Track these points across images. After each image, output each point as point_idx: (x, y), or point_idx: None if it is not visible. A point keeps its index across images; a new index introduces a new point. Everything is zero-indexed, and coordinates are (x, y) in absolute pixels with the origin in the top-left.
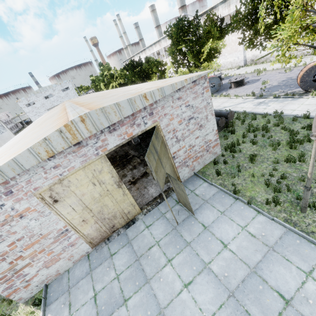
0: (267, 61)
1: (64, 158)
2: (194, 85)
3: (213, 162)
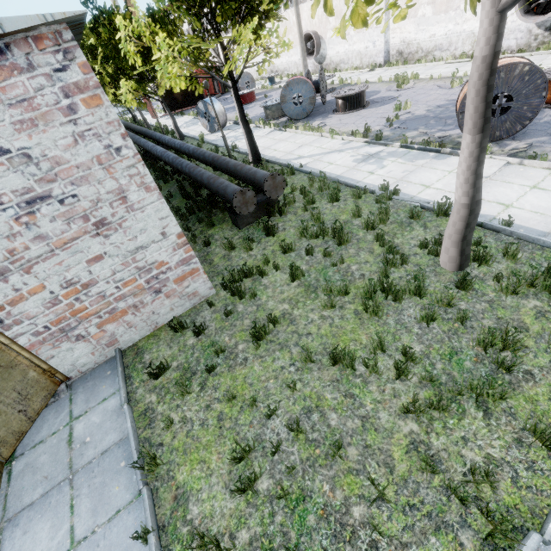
0: (428, 60)
1: None
2: (2, 70)
3: (169, 326)
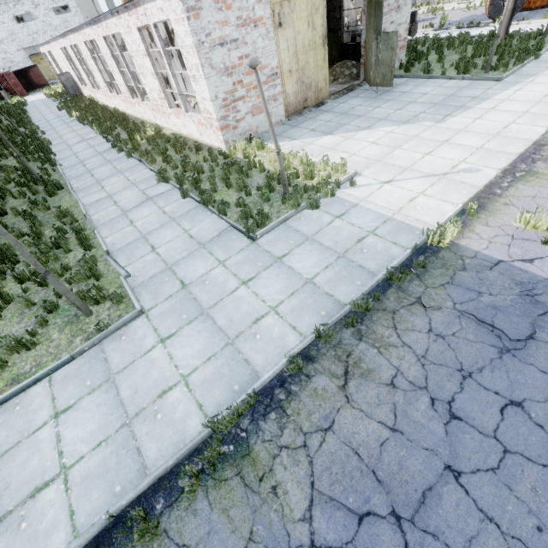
0: (444, 2)
1: None
2: None
3: (399, 64)
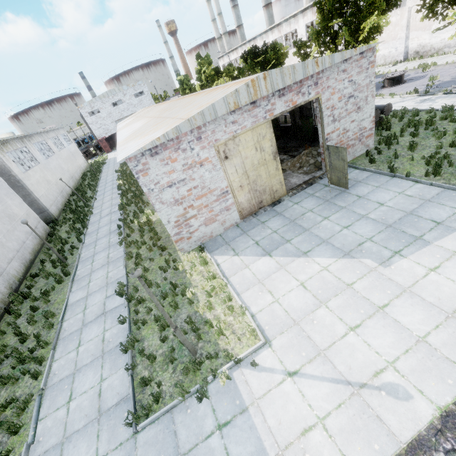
0: (439, 54)
1: (241, 115)
2: (360, 58)
3: (365, 153)
